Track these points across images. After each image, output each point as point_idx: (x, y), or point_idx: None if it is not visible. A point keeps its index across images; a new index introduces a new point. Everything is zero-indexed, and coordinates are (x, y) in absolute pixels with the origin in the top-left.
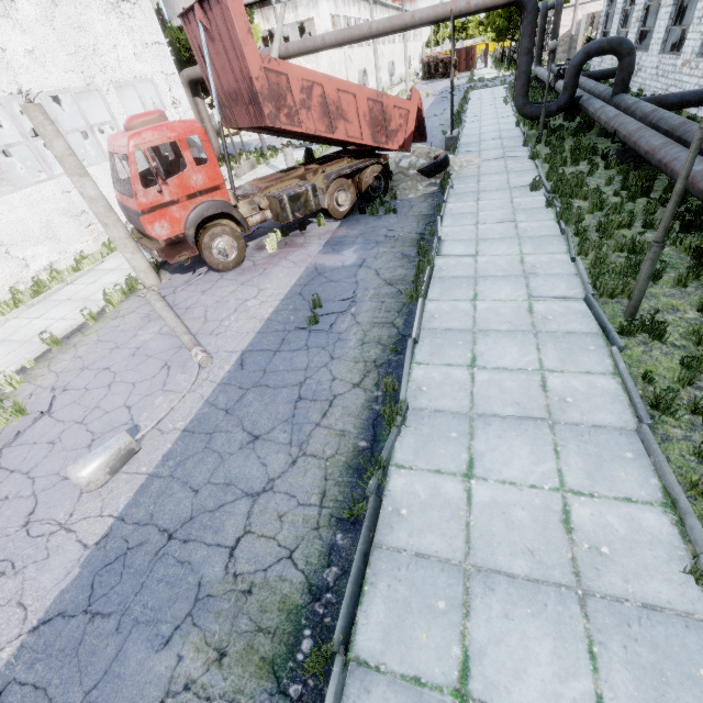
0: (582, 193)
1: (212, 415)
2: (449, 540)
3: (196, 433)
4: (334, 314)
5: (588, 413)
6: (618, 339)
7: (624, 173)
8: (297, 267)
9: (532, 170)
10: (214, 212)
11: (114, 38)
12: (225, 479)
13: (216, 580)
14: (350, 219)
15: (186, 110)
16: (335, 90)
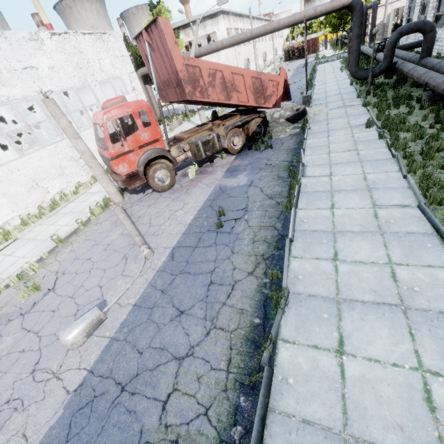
0: (405, 128)
1: (153, 294)
2: (329, 410)
3: (142, 307)
4: (233, 220)
5: (434, 301)
6: None
7: (436, 111)
8: (208, 187)
9: (365, 114)
10: (155, 155)
11: (99, 55)
12: (160, 344)
13: (153, 429)
14: (242, 153)
15: (140, 93)
16: (230, 73)
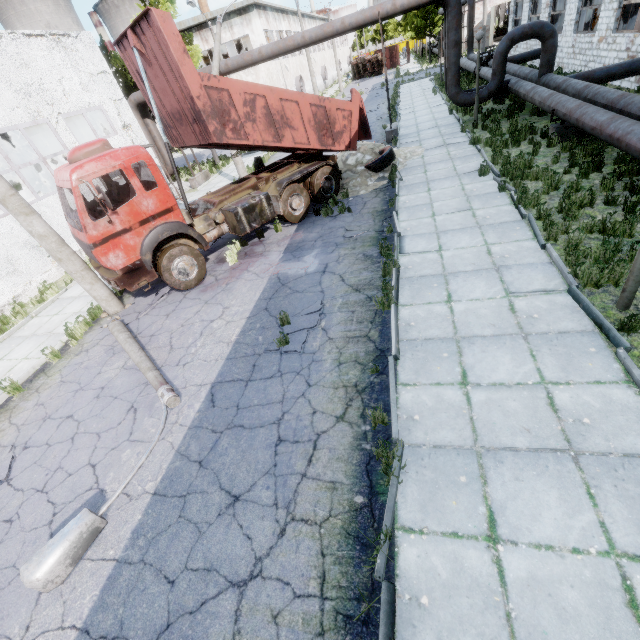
0: (533, 174)
1: (185, 471)
2: None
3: (167, 496)
4: (304, 331)
5: (613, 438)
6: (622, 339)
7: (570, 149)
8: (259, 279)
9: (475, 155)
10: (170, 234)
11: (59, 72)
12: (205, 562)
13: None
14: (306, 221)
15: (137, 132)
16: (278, 100)
